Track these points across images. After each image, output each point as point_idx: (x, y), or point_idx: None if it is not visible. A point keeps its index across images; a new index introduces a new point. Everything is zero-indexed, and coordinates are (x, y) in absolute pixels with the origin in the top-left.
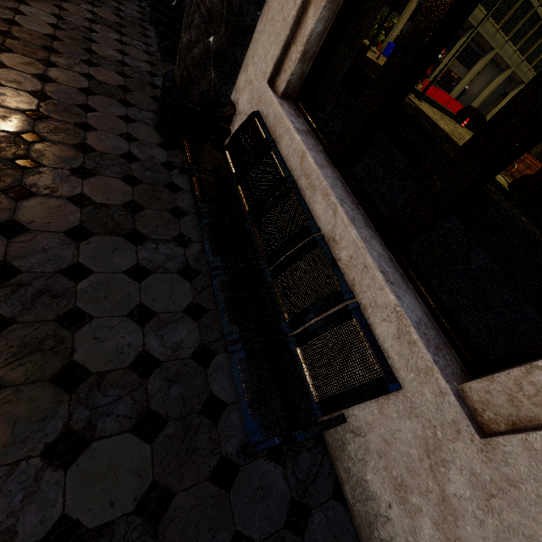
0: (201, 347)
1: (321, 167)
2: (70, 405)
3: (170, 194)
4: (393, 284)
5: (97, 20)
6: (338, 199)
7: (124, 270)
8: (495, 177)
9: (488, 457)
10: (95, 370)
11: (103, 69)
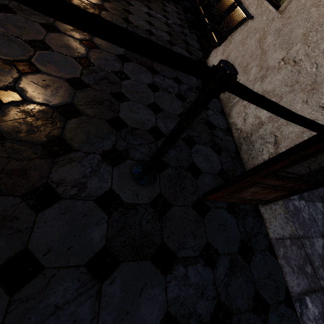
0: (170, 41)
1: None
2: (127, 25)
3: (162, 5)
4: None
5: None
6: None
7: (144, 12)
8: None
9: (282, 18)
10: (134, 24)
11: None
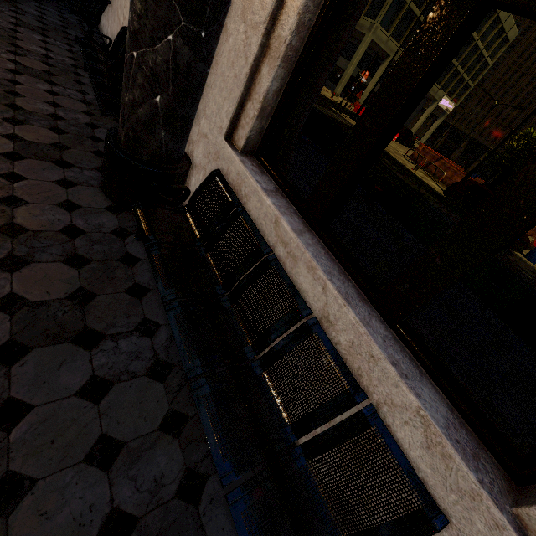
0: (188, 475)
1: (299, 234)
2: None
3: (126, 269)
4: (407, 376)
5: (22, 70)
6: (325, 273)
7: (76, 391)
8: (431, 185)
9: None
10: None
11: (32, 126)
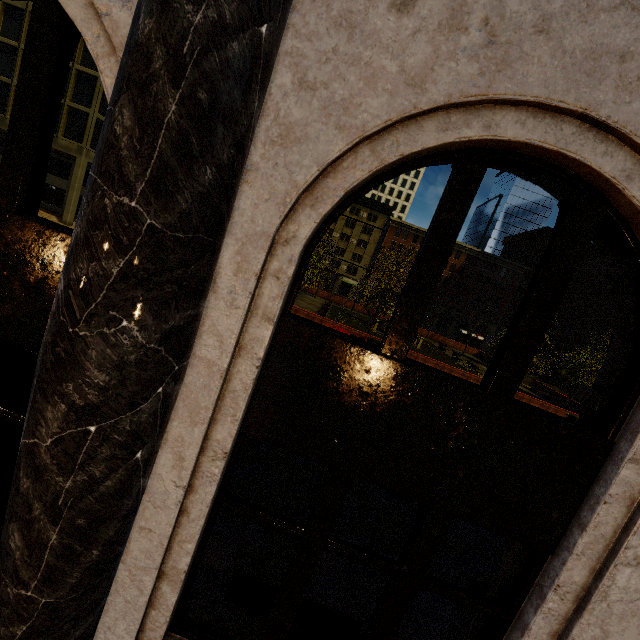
0: None
1: None
2: None
3: None
4: None
5: None
6: None
7: None
8: None
9: None
10: None
11: None
